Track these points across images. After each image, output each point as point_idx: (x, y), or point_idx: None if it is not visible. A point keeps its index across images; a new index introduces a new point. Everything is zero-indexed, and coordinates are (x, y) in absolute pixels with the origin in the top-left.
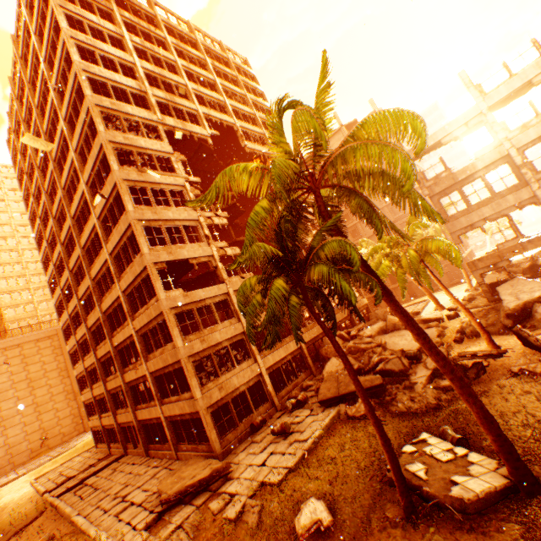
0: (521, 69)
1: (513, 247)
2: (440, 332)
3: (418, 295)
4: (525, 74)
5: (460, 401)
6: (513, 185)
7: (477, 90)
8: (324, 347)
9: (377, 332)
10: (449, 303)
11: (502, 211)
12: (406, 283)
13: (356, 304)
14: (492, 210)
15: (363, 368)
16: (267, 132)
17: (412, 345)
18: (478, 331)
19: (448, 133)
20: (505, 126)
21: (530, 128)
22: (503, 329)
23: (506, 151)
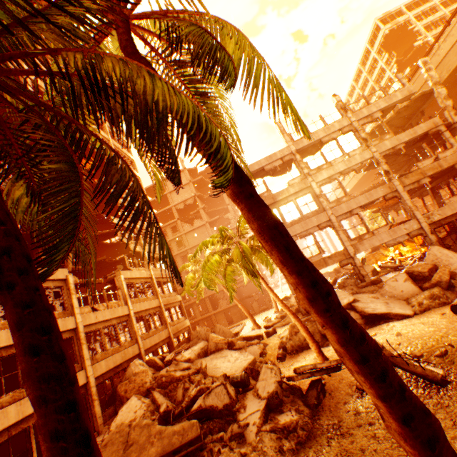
0: (315, 131)
1: (319, 261)
2: (263, 350)
3: (235, 320)
4: (318, 134)
5: (312, 451)
6: (315, 210)
7: (289, 136)
8: (125, 381)
9: (198, 354)
10: (264, 323)
11: (309, 230)
12: (225, 309)
13: (178, 325)
14: (302, 227)
15: (173, 410)
16: (113, 140)
17: (237, 367)
18: (299, 345)
19: (270, 162)
20: (308, 165)
21: (323, 170)
22: (322, 339)
23: (310, 183)
